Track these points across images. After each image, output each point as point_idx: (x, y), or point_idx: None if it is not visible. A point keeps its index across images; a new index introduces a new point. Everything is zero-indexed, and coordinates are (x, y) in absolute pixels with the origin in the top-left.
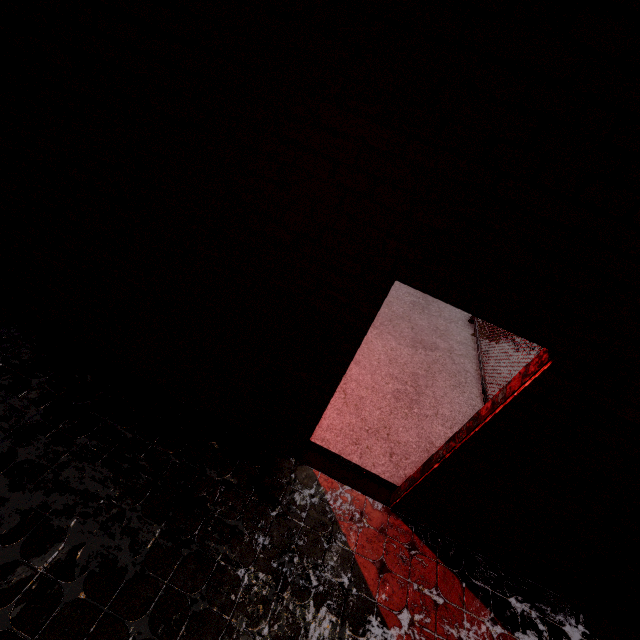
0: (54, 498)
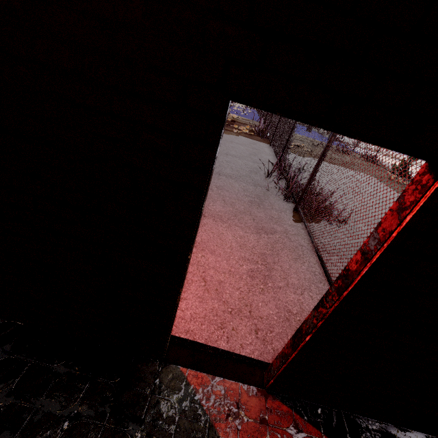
0: None
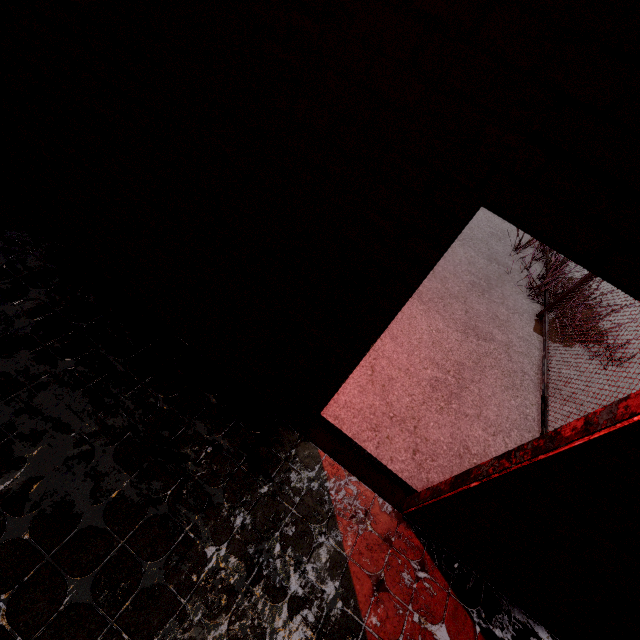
0: (23, 420)
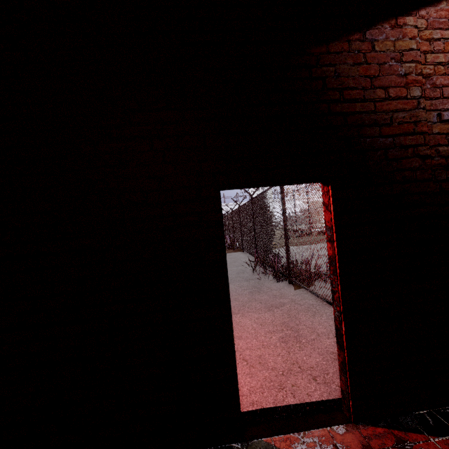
0: None
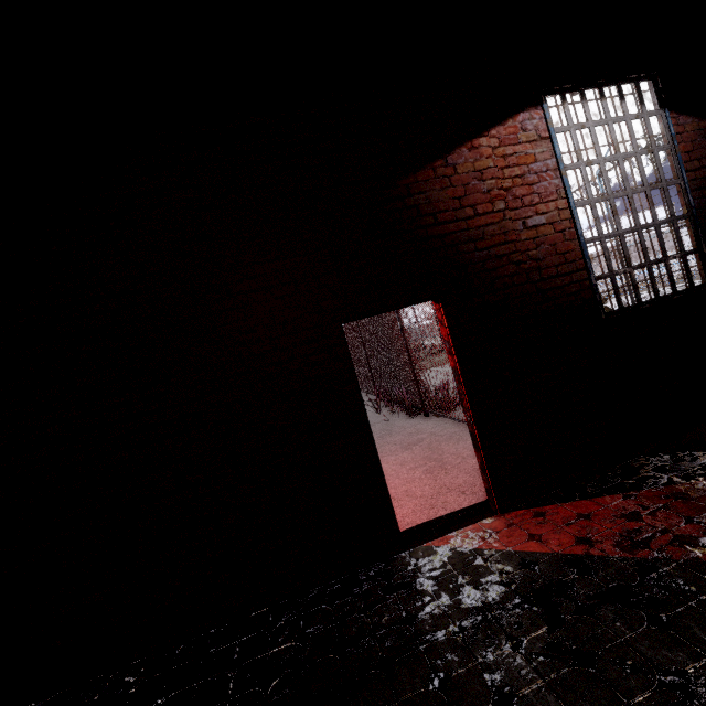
0: None
